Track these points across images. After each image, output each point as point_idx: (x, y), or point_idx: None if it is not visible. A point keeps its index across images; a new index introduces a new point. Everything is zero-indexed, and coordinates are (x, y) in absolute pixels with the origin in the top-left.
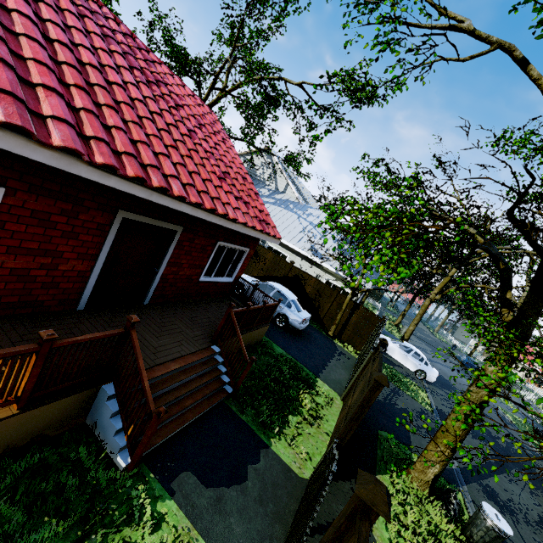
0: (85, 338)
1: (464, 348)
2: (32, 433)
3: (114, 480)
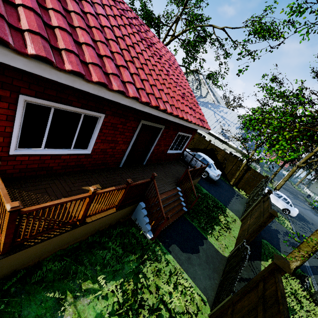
0: (139, 183)
1: (316, 197)
2: (117, 219)
3: (147, 243)
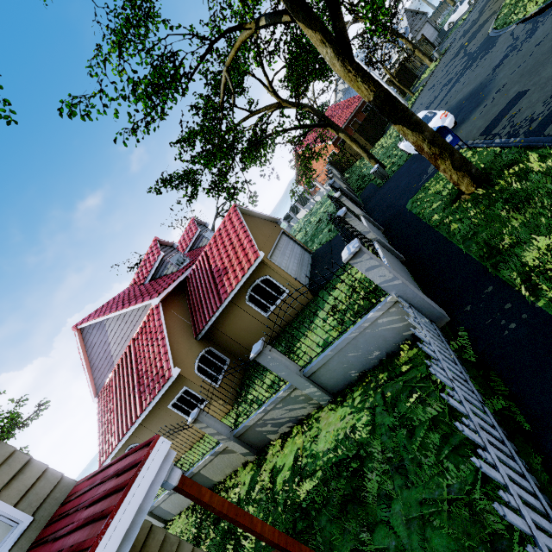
0: None
1: None
2: None
3: None
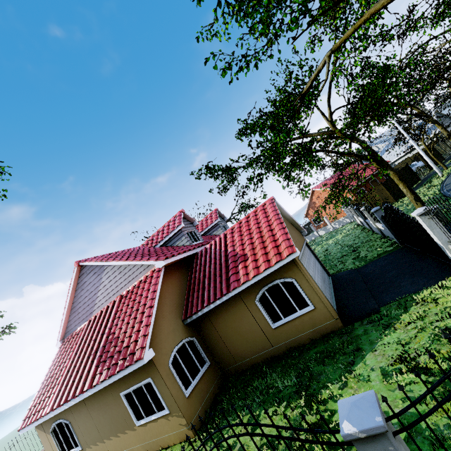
0: None
1: None
2: None
3: None
